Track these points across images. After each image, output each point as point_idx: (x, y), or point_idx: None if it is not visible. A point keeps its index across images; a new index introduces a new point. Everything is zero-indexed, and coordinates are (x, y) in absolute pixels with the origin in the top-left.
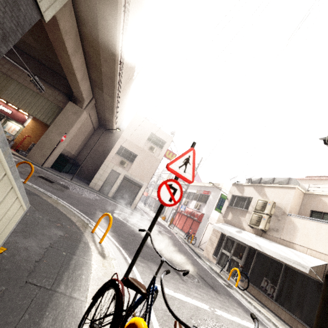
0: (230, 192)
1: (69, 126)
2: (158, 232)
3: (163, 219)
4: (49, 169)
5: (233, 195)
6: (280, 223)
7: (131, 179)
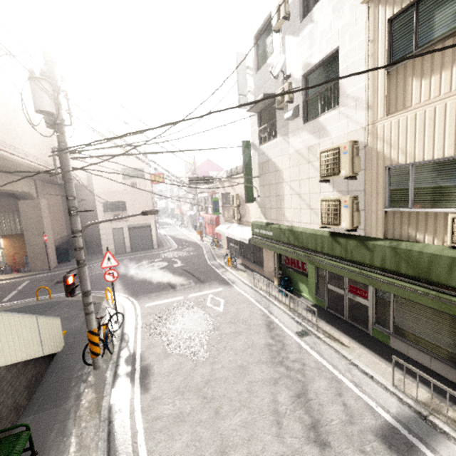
0: (219, 191)
1: (40, 223)
2: (179, 259)
3: (199, 233)
4: (58, 267)
5: (221, 193)
6: (244, 210)
7: (136, 226)
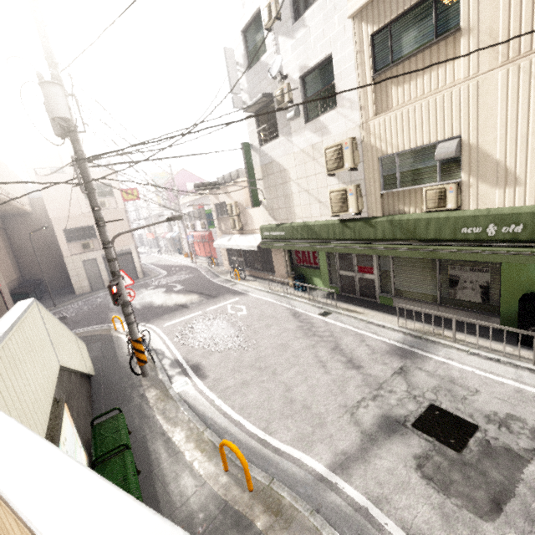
0: (211, 202)
1: None
2: (176, 284)
3: (186, 256)
4: None
5: (214, 204)
6: (245, 218)
7: None
